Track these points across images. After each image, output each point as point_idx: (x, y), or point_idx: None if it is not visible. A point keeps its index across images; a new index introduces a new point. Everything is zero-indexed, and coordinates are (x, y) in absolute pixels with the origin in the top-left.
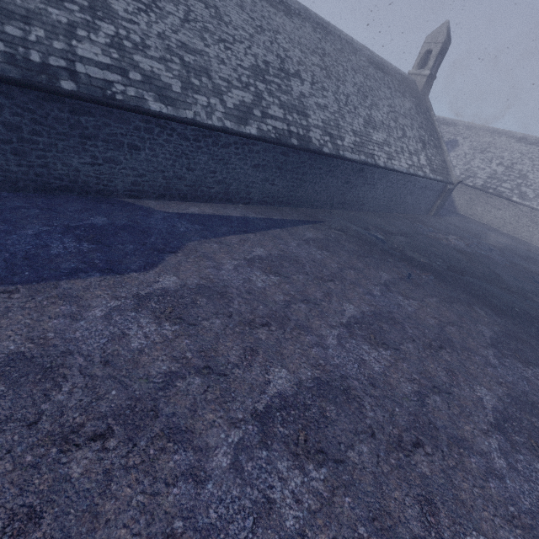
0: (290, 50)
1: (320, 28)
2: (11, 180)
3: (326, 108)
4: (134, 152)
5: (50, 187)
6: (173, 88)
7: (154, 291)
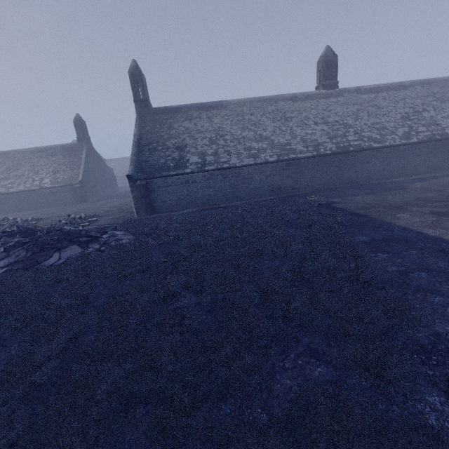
0: (415, 102)
1: (425, 84)
2: (333, 183)
3: (448, 116)
4: (368, 164)
5: (342, 183)
6: (377, 138)
7: (416, 190)
